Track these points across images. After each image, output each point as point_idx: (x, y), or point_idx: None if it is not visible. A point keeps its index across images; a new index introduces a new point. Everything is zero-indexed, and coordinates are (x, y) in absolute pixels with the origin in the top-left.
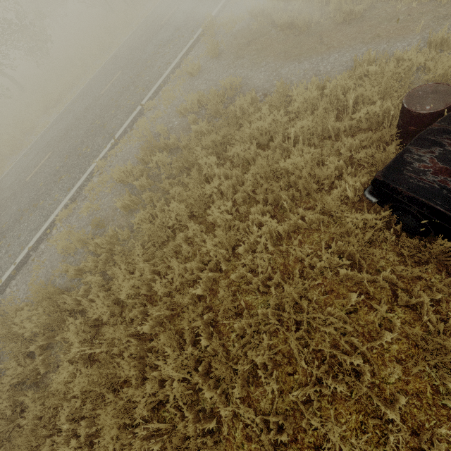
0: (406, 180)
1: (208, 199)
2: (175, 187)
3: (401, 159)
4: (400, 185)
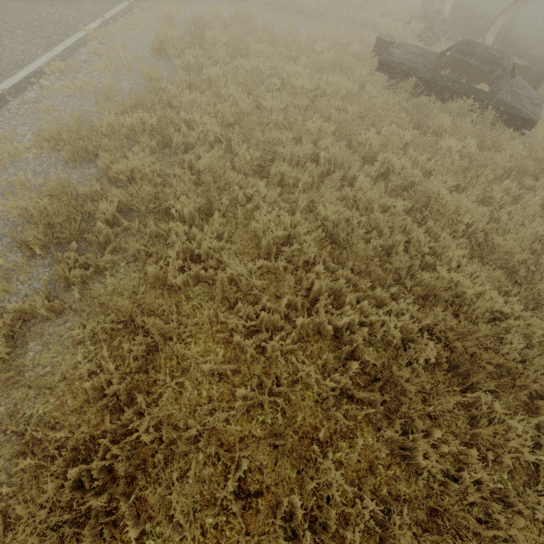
0: (395, 57)
1: (273, 73)
2: (242, 58)
3: (389, 51)
4: (393, 58)
